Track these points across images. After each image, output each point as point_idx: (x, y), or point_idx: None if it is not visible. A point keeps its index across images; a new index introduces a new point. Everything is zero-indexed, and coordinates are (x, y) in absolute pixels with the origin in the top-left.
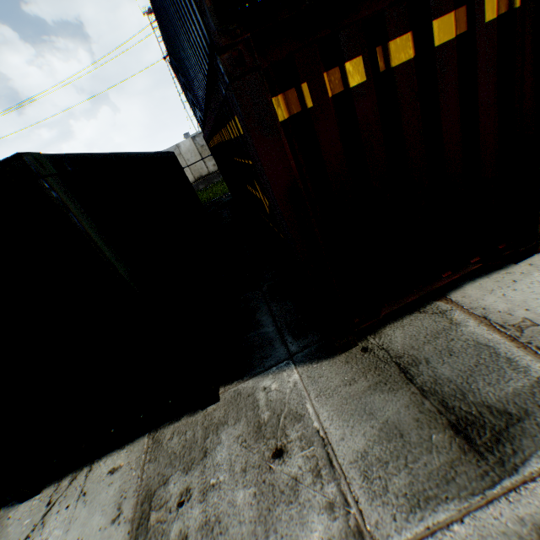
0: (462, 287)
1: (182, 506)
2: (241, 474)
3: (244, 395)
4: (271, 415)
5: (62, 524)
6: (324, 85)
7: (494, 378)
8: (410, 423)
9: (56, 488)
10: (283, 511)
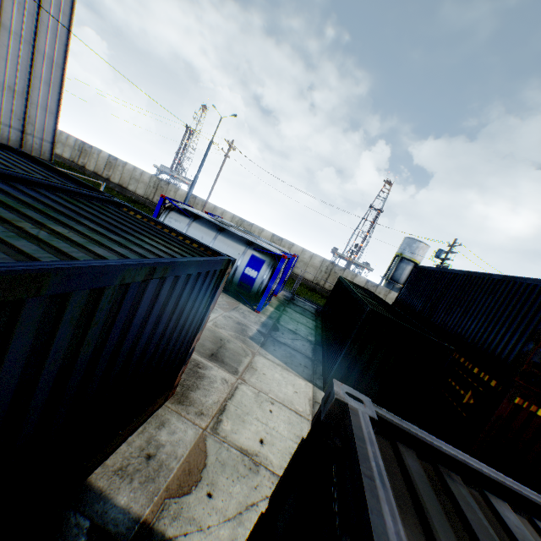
0: None
1: None
2: None
3: None
4: None
5: None
6: (529, 406)
7: None
8: None
9: None
10: None
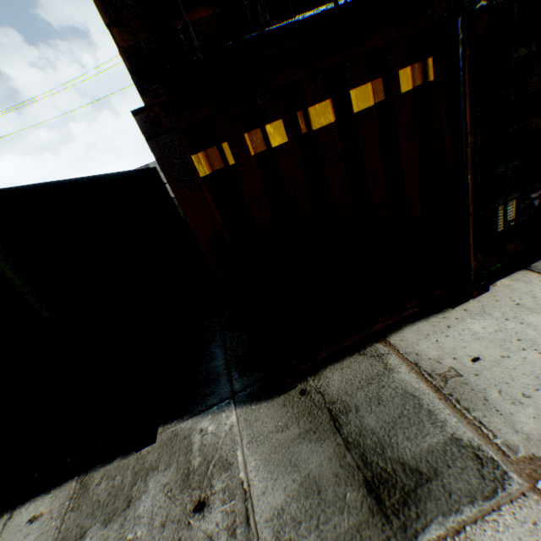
0: (402, 329)
1: None
2: (159, 529)
3: (180, 436)
4: (201, 461)
5: None
6: (245, 144)
7: (413, 431)
8: (329, 478)
9: None
10: None
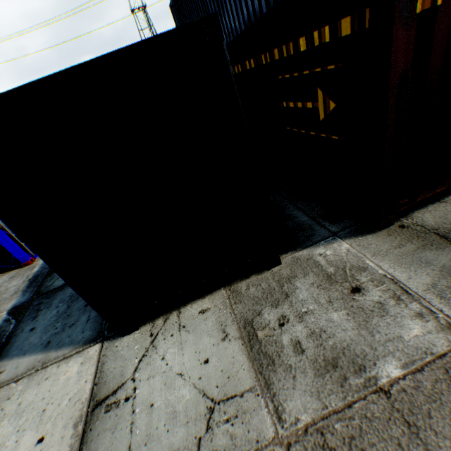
0: None
1: (284, 326)
2: (328, 304)
3: (303, 259)
4: (336, 269)
5: (173, 346)
6: None
7: None
8: None
9: (151, 326)
10: (379, 321)
